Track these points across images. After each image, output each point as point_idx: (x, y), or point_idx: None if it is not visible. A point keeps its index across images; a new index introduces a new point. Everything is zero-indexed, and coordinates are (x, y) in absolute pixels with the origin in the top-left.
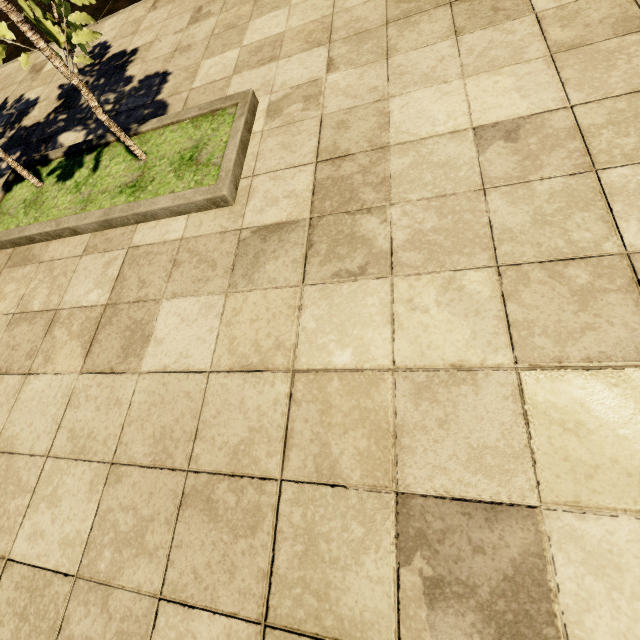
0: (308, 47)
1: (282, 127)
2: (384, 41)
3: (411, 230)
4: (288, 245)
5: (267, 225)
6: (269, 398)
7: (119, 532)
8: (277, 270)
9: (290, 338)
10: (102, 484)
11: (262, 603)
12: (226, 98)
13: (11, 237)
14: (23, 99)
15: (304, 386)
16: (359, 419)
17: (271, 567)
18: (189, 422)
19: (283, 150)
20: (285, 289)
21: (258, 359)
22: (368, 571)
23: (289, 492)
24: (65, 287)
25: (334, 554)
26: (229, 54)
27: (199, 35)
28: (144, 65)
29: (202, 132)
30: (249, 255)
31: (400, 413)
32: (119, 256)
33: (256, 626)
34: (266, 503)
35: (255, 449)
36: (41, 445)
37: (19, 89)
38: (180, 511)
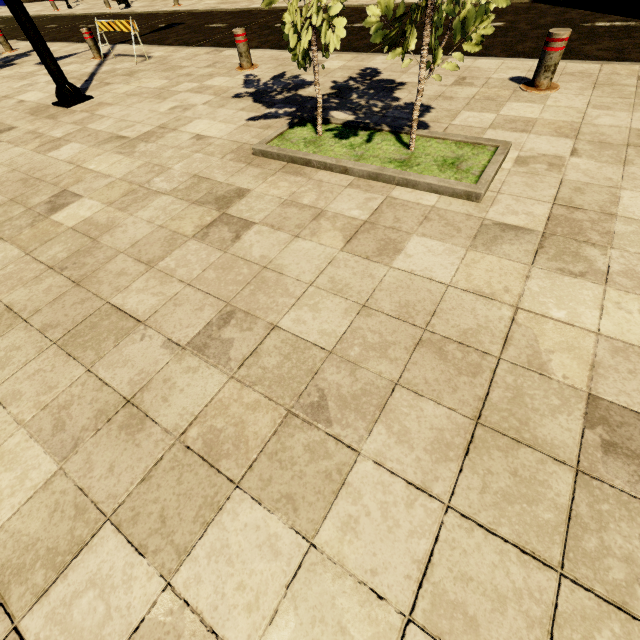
0: (557, 135)
1: (527, 173)
2: (623, 154)
3: (626, 267)
4: (523, 240)
5: (506, 224)
6: (495, 314)
7: (367, 341)
8: (511, 251)
9: (517, 290)
10: (355, 313)
11: (476, 411)
12: (489, 139)
13: (296, 155)
14: (300, 78)
15: (525, 318)
16: (566, 348)
17: (486, 396)
18: (429, 305)
19: (526, 187)
20: (517, 263)
21: (489, 292)
22: (560, 422)
23: (505, 366)
24: (331, 200)
25: (535, 406)
26: (487, 115)
27: (461, 94)
28: (410, 95)
29: (464, 152)
30: (489, 235)
31: (599, 356)
32: (379, 198)
33: (470, 420)
34: (486, 365)
35: (481, 336)
36: (306, 277)
37: (296, 70)
38: (417, 347)
